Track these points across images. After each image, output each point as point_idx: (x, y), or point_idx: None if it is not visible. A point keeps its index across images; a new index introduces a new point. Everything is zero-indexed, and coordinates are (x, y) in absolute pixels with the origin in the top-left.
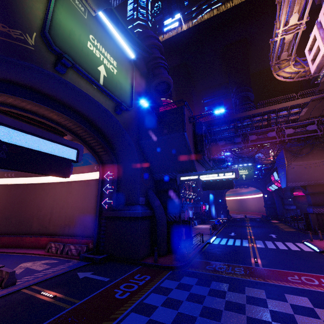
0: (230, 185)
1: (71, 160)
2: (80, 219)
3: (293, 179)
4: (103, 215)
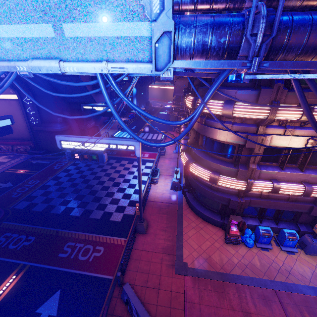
0: (111, 115)
1: (9, 125)
2: (15, 129)
3: (178, 91)
4: (34, 129)
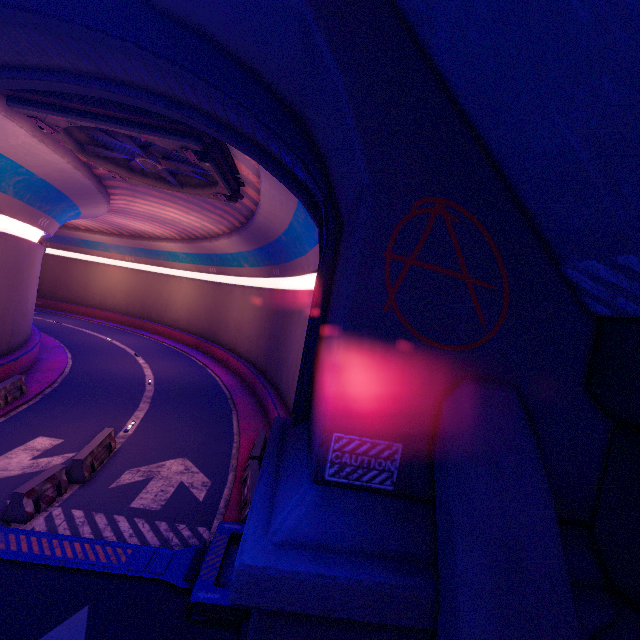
0: None
1: None
2: None
3: None
4: None
